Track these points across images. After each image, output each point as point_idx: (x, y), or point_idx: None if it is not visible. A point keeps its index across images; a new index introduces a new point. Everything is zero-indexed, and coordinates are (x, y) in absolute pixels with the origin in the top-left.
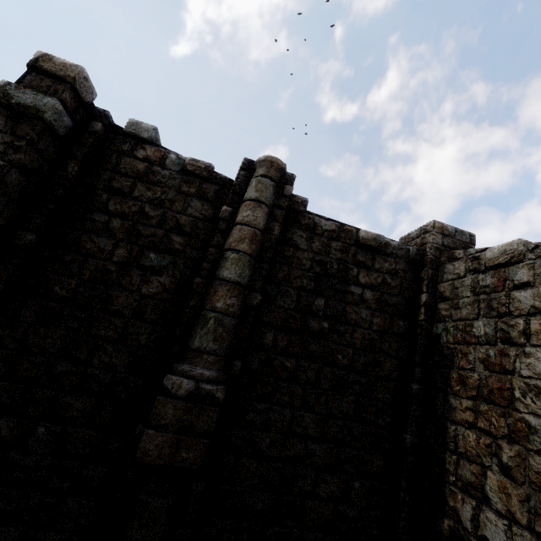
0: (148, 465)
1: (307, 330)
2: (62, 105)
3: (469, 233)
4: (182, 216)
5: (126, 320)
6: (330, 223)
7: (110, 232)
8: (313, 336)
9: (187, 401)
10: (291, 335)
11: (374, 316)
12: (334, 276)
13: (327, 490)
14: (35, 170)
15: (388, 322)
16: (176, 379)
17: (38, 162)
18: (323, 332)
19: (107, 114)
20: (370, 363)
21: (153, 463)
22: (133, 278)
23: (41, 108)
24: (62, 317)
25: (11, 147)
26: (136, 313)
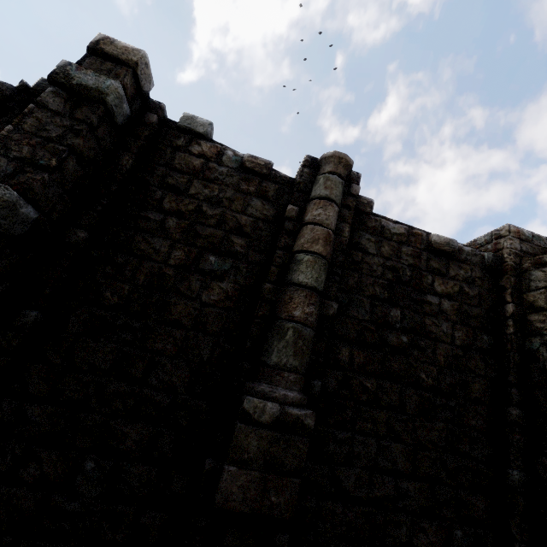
0: (224, 511)
1: (385, 344)
2: (123, 90)
3: (546, 238)
4: (242, 216)
5: (186, 332)
6: (398, 226)
7: (165, 231)
8: (392, 351)
9: (272, 430)
10: (368, 350)
11: (456, 329)
12: (408, 284)
13: (426, 541)
14: (91, 160)
15: (471, 336)
16: (258, 401)
17: (94, 151)
18: (402, 347)
19: (162, 106)
20: (457, 383)
21: (237, 510)
22: (192, 283)
23: (104, 90)
24: (115, 327)
25: (70, 131)
26: (197, 323)
